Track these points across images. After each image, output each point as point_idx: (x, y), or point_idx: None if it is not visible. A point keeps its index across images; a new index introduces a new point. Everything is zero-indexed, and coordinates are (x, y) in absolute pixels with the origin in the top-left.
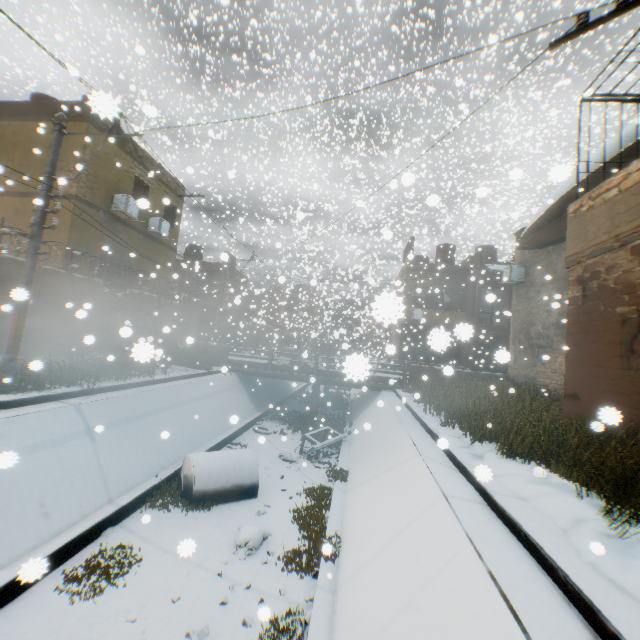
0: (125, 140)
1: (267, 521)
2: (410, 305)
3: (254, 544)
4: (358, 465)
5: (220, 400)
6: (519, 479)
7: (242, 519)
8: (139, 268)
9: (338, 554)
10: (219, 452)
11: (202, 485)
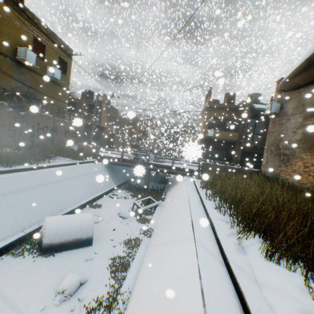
0: (23, 9)
1: (90, 267)
2: (206, 128)
3: (69, 292)
4: (160, 227)
5: (88, 178)
6: (290, 304)
7: (74, 265)
8: (42, 98)
9: (123, 313)
10: (68, 216)
11: (50, 240)
